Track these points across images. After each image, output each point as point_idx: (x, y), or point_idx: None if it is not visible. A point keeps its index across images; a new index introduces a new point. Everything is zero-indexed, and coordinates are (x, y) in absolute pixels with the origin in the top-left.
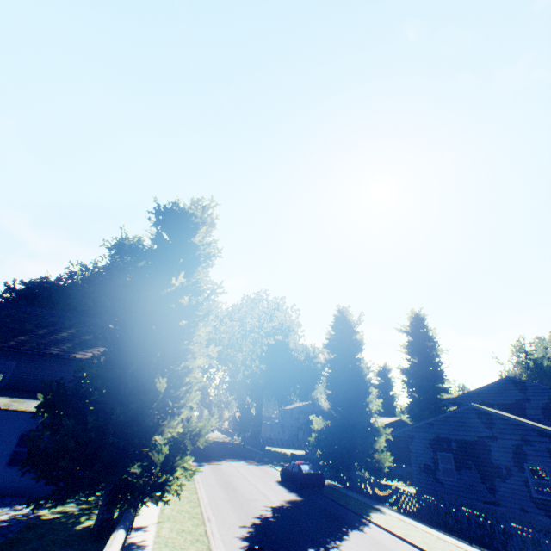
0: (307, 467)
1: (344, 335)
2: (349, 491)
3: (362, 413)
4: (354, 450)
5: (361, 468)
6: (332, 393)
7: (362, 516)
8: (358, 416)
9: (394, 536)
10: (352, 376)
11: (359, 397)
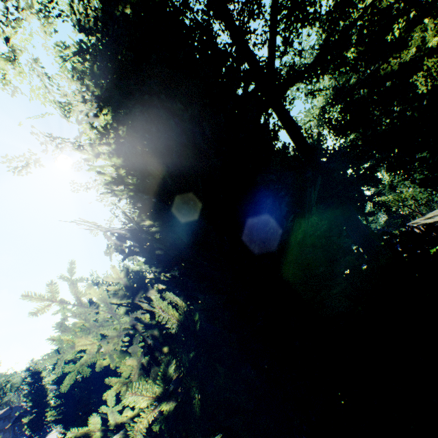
0: (25, 437)
1: (38, 375)
2: (43, 434)
3: (47, 404)
4: (44, 419)
5: (48, 424)
6: (34, 403)
7: (47, 435)
8: (46, 406)
9: (55, 432)
10: (42, 392)
11: (46, 398)
